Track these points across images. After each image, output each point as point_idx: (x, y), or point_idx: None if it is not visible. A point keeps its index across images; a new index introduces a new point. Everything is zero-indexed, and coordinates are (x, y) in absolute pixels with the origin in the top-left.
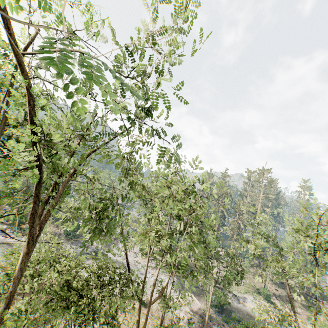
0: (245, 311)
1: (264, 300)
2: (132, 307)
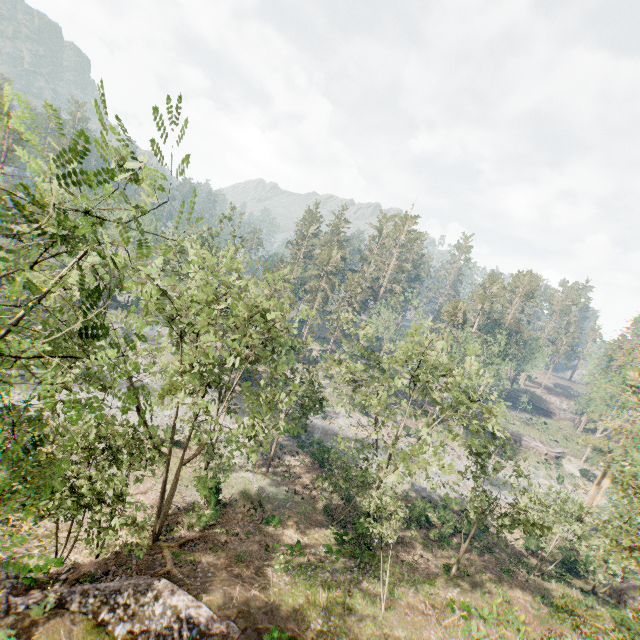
0: (330, 430)
1: (360, 413)
2: (152, 473)
